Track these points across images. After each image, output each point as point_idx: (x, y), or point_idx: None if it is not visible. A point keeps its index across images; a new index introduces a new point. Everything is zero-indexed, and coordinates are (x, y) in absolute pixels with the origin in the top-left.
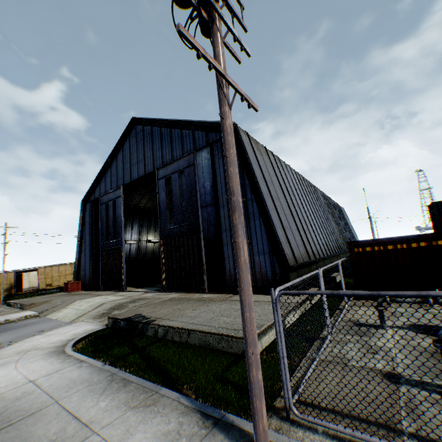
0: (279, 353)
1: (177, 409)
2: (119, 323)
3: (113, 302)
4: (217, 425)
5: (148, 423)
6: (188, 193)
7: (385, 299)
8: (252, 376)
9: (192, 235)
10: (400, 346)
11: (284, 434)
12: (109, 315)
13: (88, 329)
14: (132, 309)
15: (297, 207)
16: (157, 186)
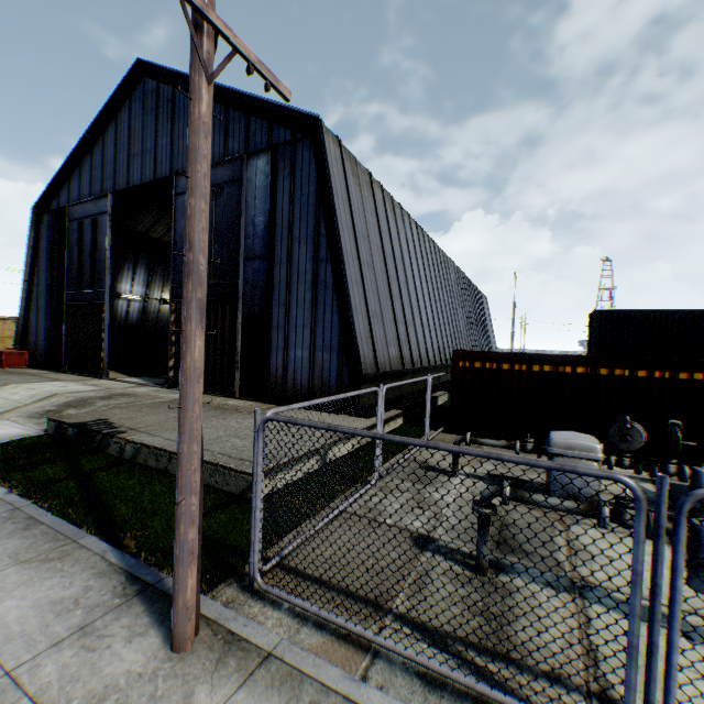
0: (252, 503)
1: (93, 569)
2: (66, 430)
3: (73, 395)
4: (144, 593)
5: (36, 586)
6: (226, 230)
7: (465, 438)
8: (178, 535)
9: (224, 304)
10: (460, 502)
11: (233, 609)
12: (58, 415)
13: (11, 434)
14: (102, 409)
15: (404, 285)
16: (173, 206)
